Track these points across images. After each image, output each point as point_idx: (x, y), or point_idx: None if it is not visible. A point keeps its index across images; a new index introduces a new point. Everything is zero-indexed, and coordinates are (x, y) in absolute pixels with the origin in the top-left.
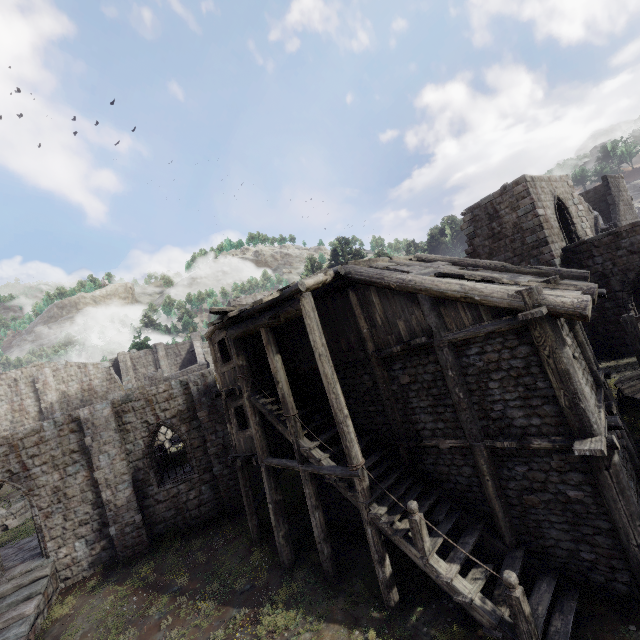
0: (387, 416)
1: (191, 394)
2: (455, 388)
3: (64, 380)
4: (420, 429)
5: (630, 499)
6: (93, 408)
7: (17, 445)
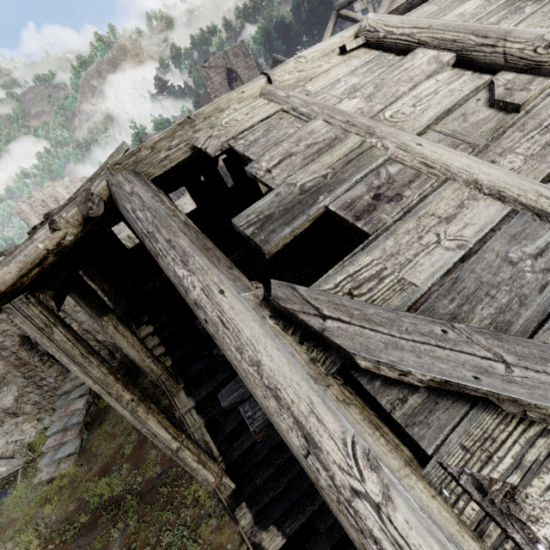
0: None
1: None
2: None
3: None
4: None
5: None
6: None
7: None
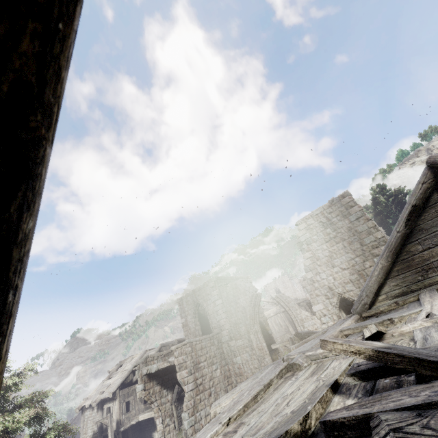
0: None
1: None
2: None
3: None
4: None
5: None
6: None
7: None
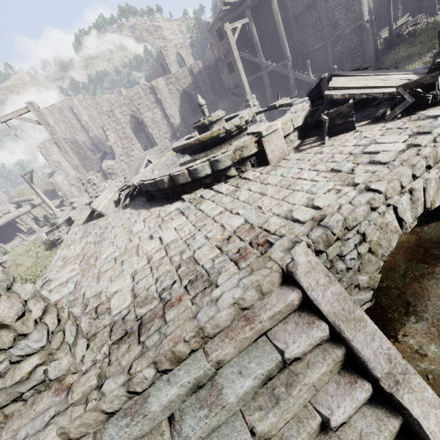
0: (295, 47)
1: (193, 75)
2: (323, 19)
3: (87, 108)
4: (308, 46)
5: (369, 40)
6: (156, 81)
7: (132, 99)
